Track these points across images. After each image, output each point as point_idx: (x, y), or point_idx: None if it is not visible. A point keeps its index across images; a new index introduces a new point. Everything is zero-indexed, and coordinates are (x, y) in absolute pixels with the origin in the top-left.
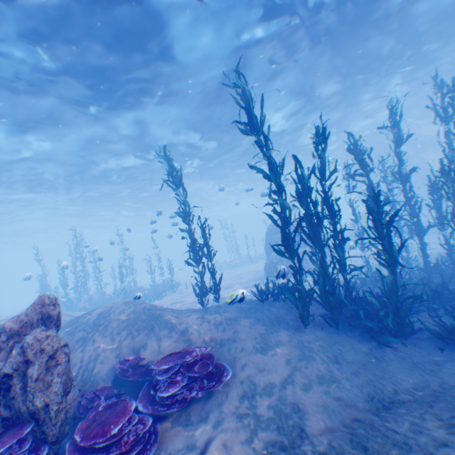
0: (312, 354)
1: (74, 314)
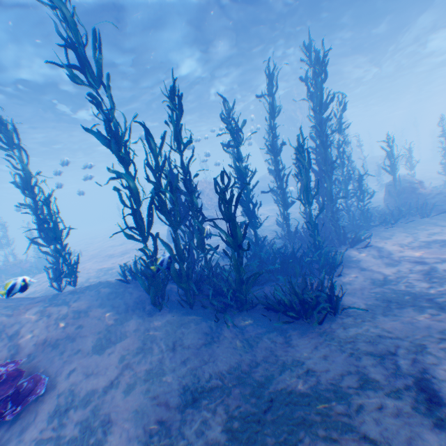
0: (153, 344)
1: None
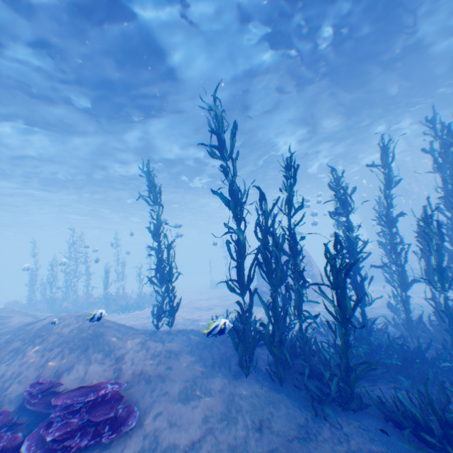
0: (237, 414)
1: (40, 316)
